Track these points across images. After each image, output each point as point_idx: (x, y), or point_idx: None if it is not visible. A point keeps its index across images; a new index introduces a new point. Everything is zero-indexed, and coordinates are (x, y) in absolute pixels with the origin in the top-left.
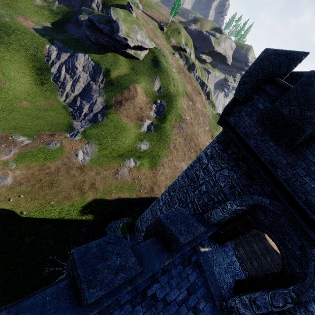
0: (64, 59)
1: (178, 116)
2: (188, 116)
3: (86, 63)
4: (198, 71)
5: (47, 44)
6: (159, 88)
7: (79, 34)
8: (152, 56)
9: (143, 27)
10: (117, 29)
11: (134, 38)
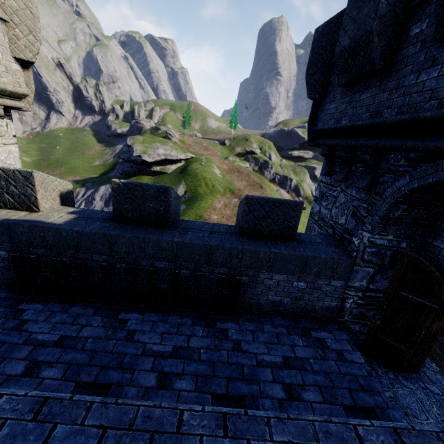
0: (88, 195)
1: (197, 217)
2: (217, 215)
3: (105, 192)
4: (275, 166)
5: (78, 188)
6: (183, 194)
7: (114, 172)
8: (185, 165)
9: (170, 142)
10: (132, 151)
11: (154, 154)
